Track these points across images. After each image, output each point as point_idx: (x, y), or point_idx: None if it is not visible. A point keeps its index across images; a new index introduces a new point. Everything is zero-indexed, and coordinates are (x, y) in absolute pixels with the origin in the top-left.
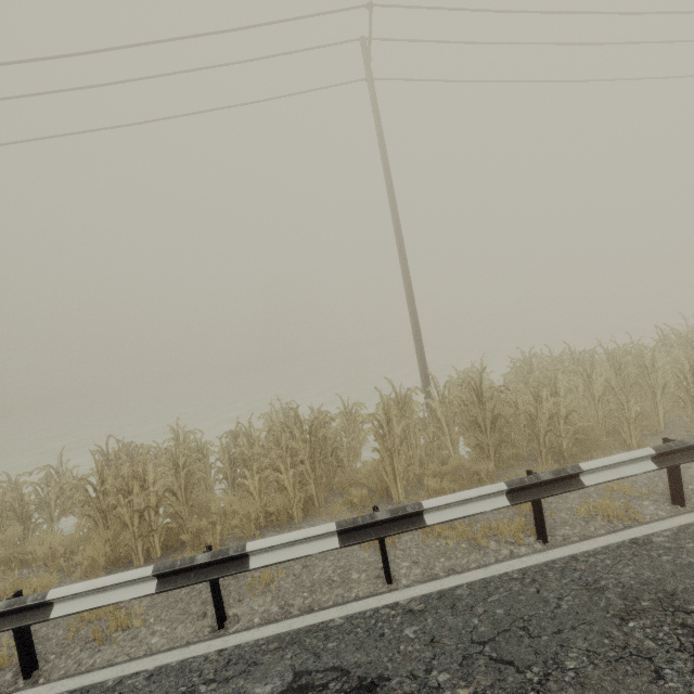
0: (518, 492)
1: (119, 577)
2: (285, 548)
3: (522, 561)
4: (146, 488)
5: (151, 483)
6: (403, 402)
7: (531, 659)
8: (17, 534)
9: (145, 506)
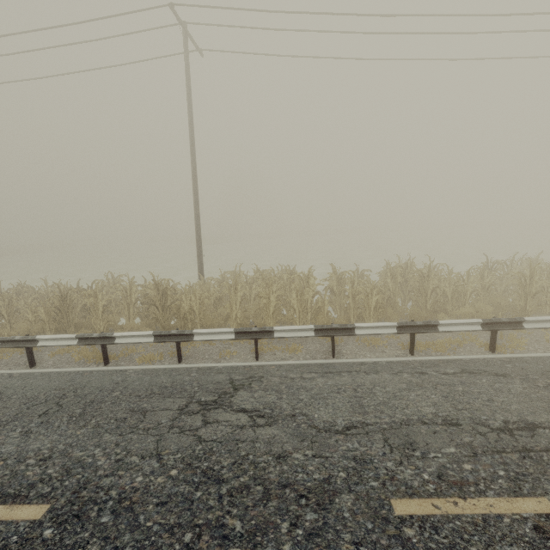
0: (85, 340)
1: None
2: None
3: (76, 369)
4: None
5: None
6: (131, 288)
7: (8, 394)
8: None
9: None
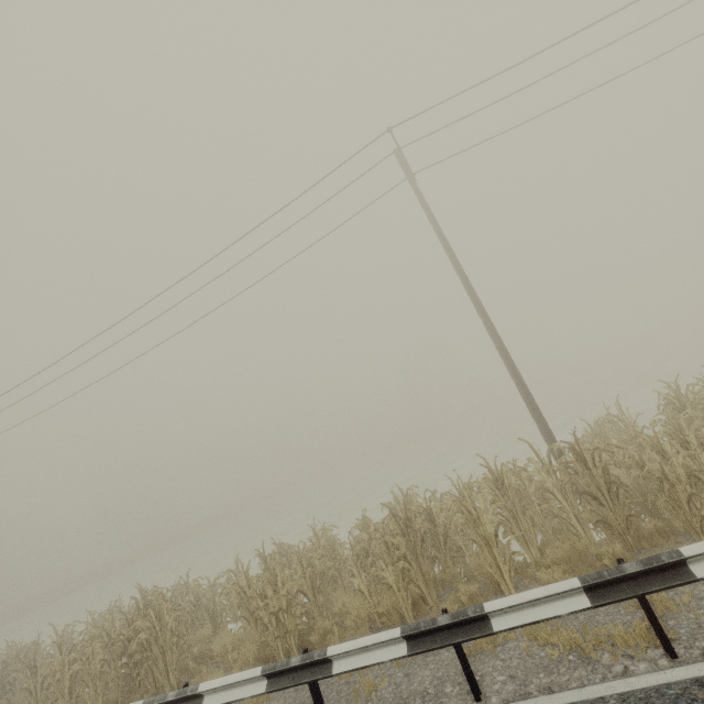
0: (602, 589)
1: (240, 675)
2: (361, 653)
3: (627, 682)
4: (277, 591)
5: (280, 586)
6: (502, 479)
7: None
8: (209, 632)
9: (278, 608)
